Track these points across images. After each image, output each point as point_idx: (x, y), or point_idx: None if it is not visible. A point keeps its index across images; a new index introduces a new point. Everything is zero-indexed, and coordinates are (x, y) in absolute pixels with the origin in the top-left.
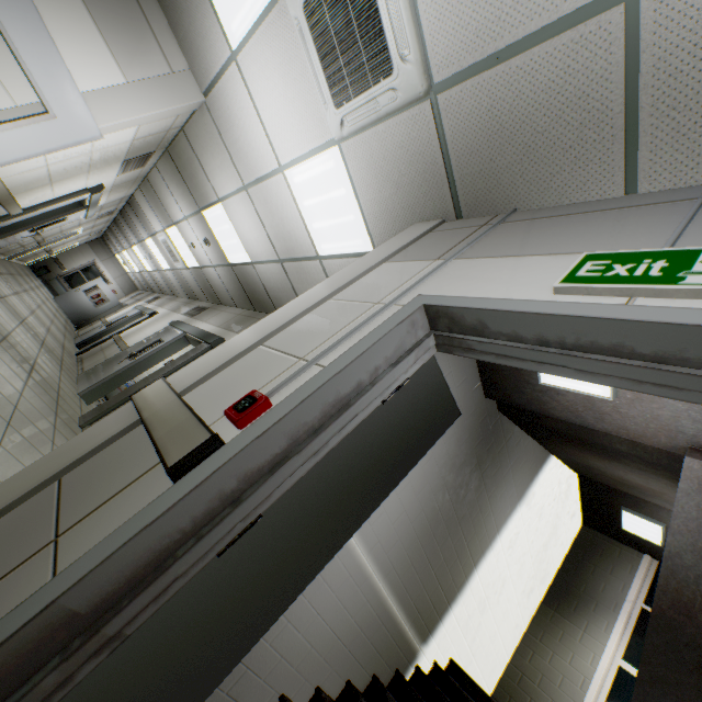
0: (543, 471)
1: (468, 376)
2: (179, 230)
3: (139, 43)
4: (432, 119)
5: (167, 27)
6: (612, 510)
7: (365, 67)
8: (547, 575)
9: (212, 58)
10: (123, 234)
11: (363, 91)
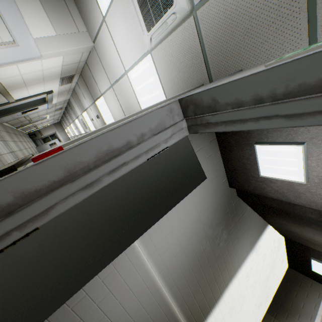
0: (264, 233)
1: (219, 174)
2: (87, 113)
3: (64, 18)
4: (194, 26)
5: (77, 13)
6: (305, 259)
7: (160, 4)
8: (269, 295)
9: (95, 23)
10: (67, 119)
11: (160, 19)
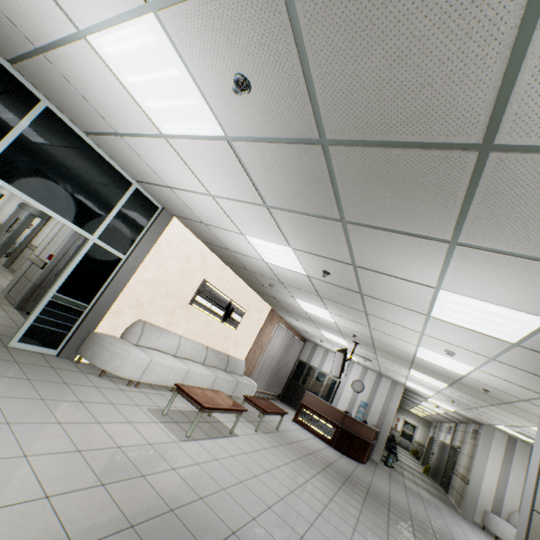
0: None
1: None
2: None
3: None
4: None
5: None
6: None
7: None
8: None
9: None
10: None
11: None
